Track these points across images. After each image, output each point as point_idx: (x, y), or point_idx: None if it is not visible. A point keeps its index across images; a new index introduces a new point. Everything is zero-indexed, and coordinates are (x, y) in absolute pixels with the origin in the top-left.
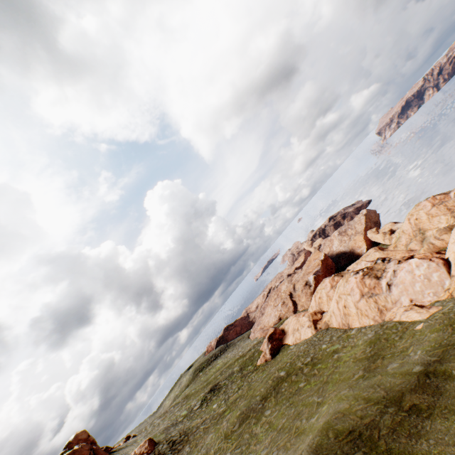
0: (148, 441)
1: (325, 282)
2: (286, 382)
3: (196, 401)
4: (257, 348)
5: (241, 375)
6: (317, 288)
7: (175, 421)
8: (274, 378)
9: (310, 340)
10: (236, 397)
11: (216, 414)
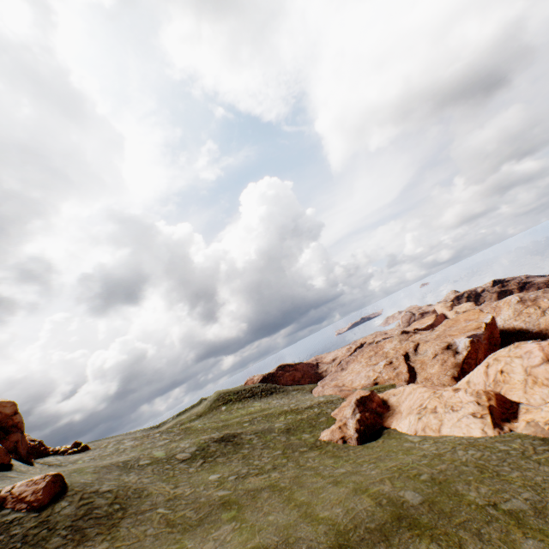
0: (49, 481)
1: (524, 347)
2: (438, 542)
3: (189, 445)
4: (326, 410)
5: (285, 440)
6: (495, 354)
7: (135, 462)
8: (381, 499)
9: (486, 446)
10: (261, 485)
11: (205, 498)
